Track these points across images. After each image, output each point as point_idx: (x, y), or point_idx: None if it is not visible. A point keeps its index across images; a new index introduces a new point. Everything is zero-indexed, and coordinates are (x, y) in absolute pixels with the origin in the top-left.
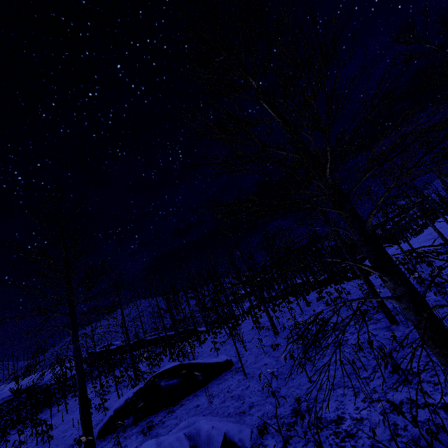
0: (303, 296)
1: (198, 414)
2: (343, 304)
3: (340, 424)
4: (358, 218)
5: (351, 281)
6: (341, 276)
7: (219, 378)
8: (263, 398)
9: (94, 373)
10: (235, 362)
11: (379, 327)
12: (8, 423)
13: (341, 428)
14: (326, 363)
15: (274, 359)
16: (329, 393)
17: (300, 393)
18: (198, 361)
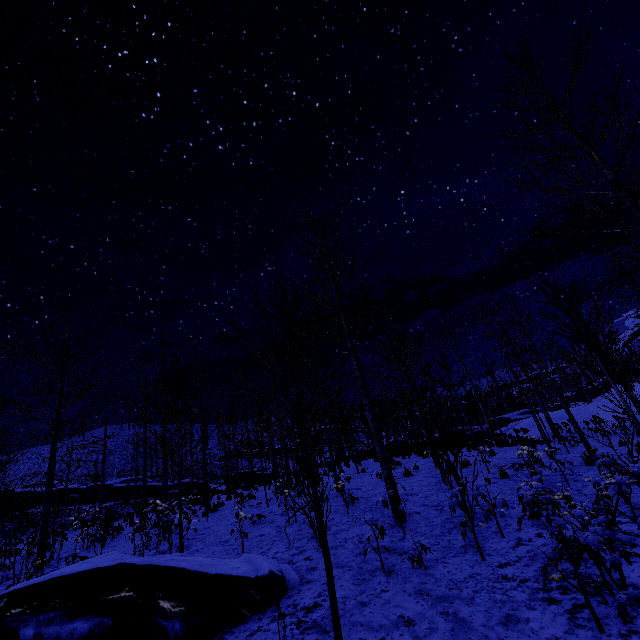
0: (433, 453)
1: None
2: None
3: None
4: None
5: (504, 447)
6: (474, 439)
7: (237, 637)
8: None
9: None
10: (292, 582)
11: None
12: None
13: None
14: None
15: (434, 606)
16: None
17: None
18: (183, 564)
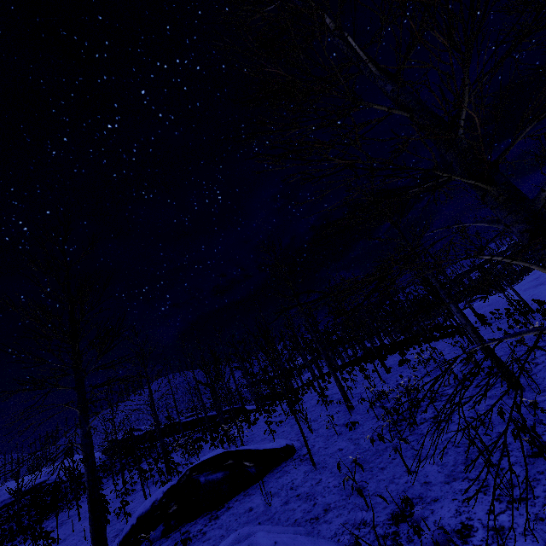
0: (380, 360)
1: (252, 520)
2: (498, 343)
3: (468, 537)
4: (520, 195)
5: (439, 341)
6: (425, 336)
7: (278, 469)
8: (343, 497)
9: (116, 466)
10: (298, 447)
11: (495, 395)
12: (6, 534)
13: (472, 542)
14: (497, 441)
15: (352, 442)
16: (440, 488)
17: (397, 490)
18: (249, 447)
